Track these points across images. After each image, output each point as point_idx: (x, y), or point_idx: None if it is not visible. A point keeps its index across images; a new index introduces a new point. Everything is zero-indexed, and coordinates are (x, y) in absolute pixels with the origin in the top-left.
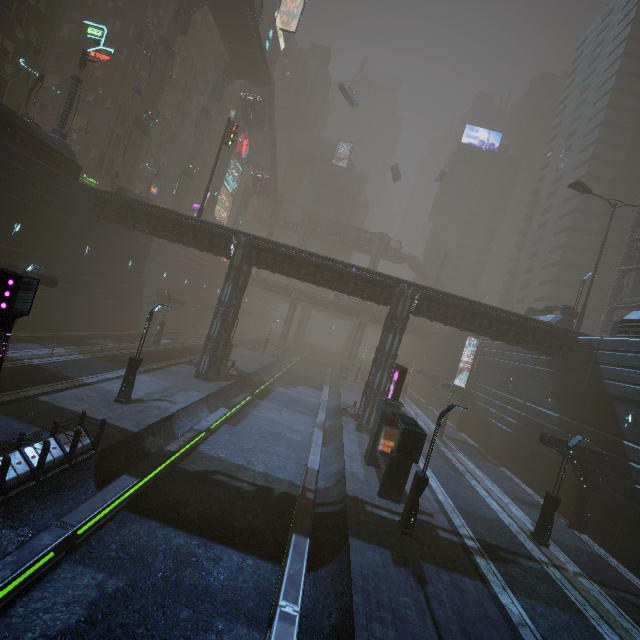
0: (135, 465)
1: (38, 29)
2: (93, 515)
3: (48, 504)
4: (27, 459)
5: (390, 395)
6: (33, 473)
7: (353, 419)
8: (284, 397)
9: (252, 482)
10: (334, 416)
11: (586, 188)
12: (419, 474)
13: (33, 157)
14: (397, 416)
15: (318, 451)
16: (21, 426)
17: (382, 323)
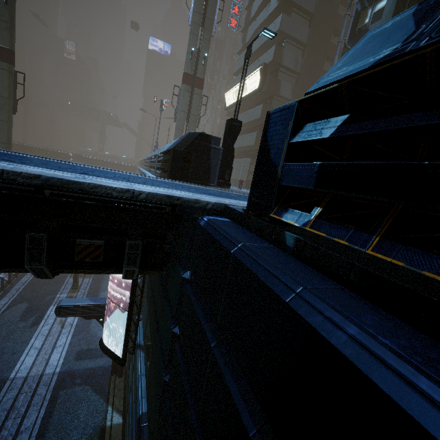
0: None
1: None
2: None
3: None
4: None
5: None
6: None
7: None
8: None
9: None
10: None
11: (145, 111)
12: None
13: None
14: None
15: None
16: None
17: None
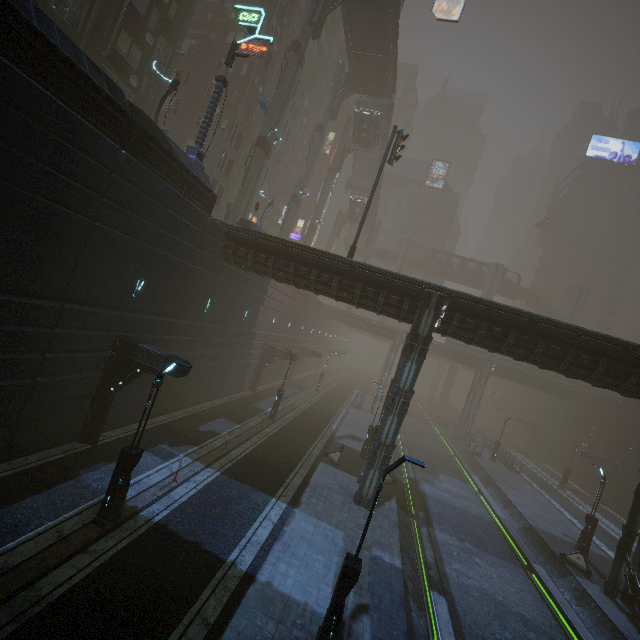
0: None
1: (165, 37)
2: None
3: None
4: None
5: None
6: None
7: (595, 585)
8: (447, 511)
9: None
10: (546, 564)
11: None
12: None
13: (169, 185)
14: None
15: None
16: None
17: (510, 377)
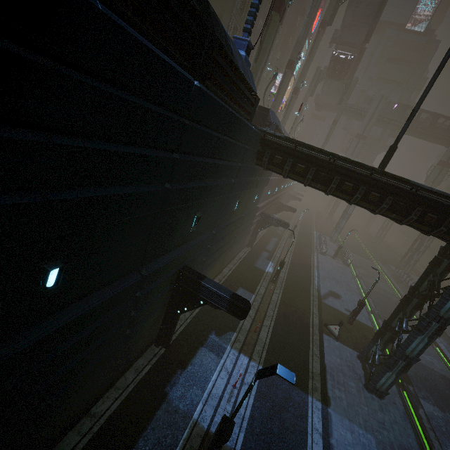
0: None
1: None
2: None
3: None
4: None
5: None
6: None
7: None
8: (419, 371)
9: None
10: None
11: None
12: None
13: (229, 107)
14: None
15: None
16: None
17: None
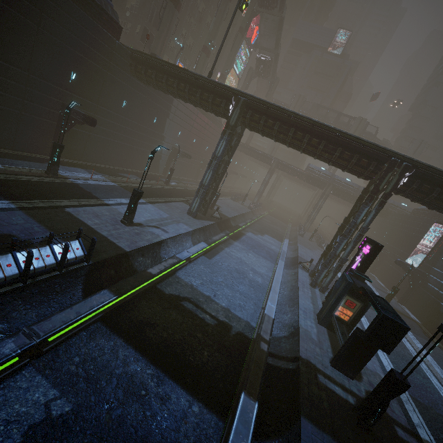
0: (121, 279)
1: None
2: (62, 327)
3: (33, 304)
4: (17, 263)
5: (355, 266)
6: (21, 276)
7: (307, 273)
8: (252, 241)
9: (214, 315)
10: (291, 266)
11: None
12: (397, 376)
13: (84, 12)
14: (370, 295)
15: (275, 298)
16: (40, 229)
17: (343, 197)
